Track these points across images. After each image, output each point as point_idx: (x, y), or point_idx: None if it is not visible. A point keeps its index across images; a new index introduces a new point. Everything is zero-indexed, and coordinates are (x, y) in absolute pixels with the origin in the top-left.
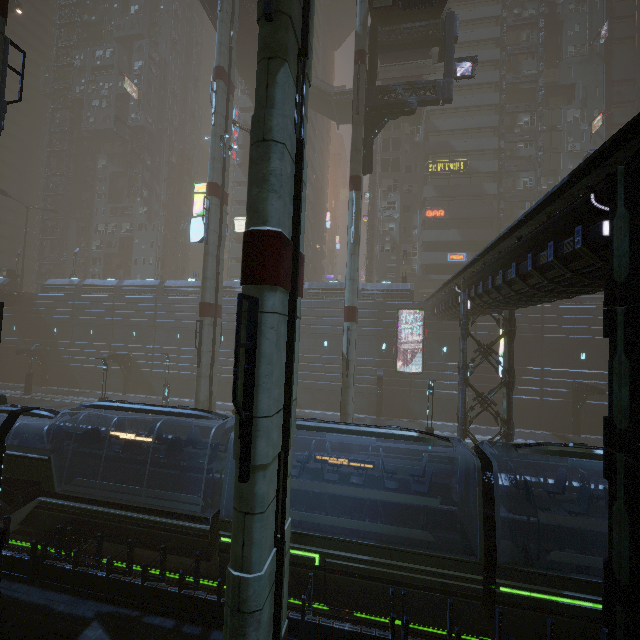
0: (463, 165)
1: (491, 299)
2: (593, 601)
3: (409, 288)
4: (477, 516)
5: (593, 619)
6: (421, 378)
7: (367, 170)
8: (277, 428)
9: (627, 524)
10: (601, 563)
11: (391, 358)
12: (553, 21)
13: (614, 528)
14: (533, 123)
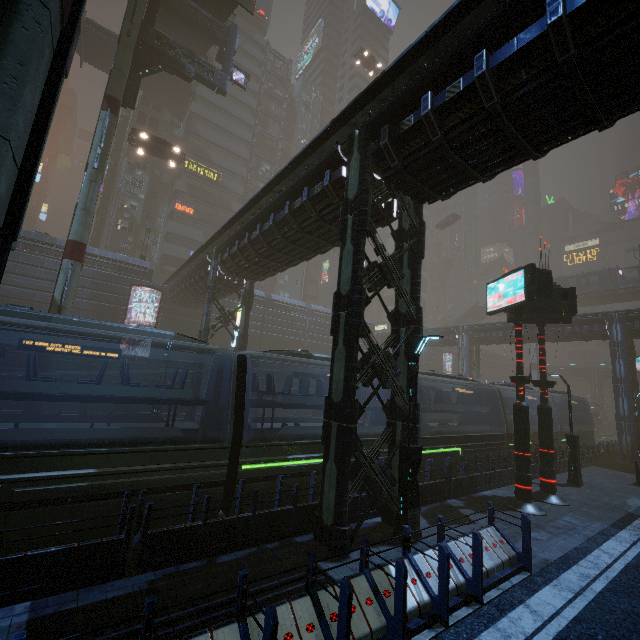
0: (217, 177)
1: (244, 258)
2: (307, 458)
3: (149, 266)
4: (230, 403)
5: (305, 473)
6: (147, 365)
7: (129, 103)
8: (7, 181)
9: (344, 356)
10: (313, 430)
11: (113, 340)
12: (292, 110)
13: (335, 366)
14: (272, 173)
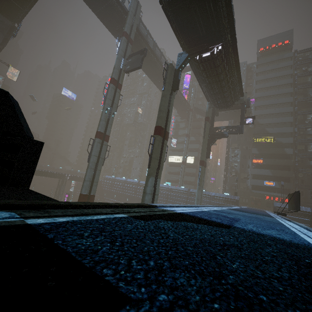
0: (272, 139)
1: None
2: None
3: (236, 198)
4: None
5: None
6: None
7: (207, 157)
8: None
9: None
10: None
11: None
12: None
13: None
14: None
